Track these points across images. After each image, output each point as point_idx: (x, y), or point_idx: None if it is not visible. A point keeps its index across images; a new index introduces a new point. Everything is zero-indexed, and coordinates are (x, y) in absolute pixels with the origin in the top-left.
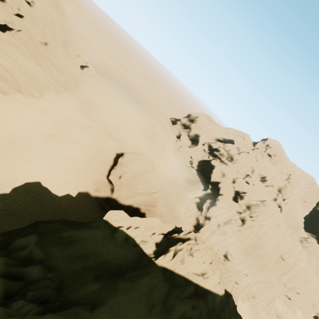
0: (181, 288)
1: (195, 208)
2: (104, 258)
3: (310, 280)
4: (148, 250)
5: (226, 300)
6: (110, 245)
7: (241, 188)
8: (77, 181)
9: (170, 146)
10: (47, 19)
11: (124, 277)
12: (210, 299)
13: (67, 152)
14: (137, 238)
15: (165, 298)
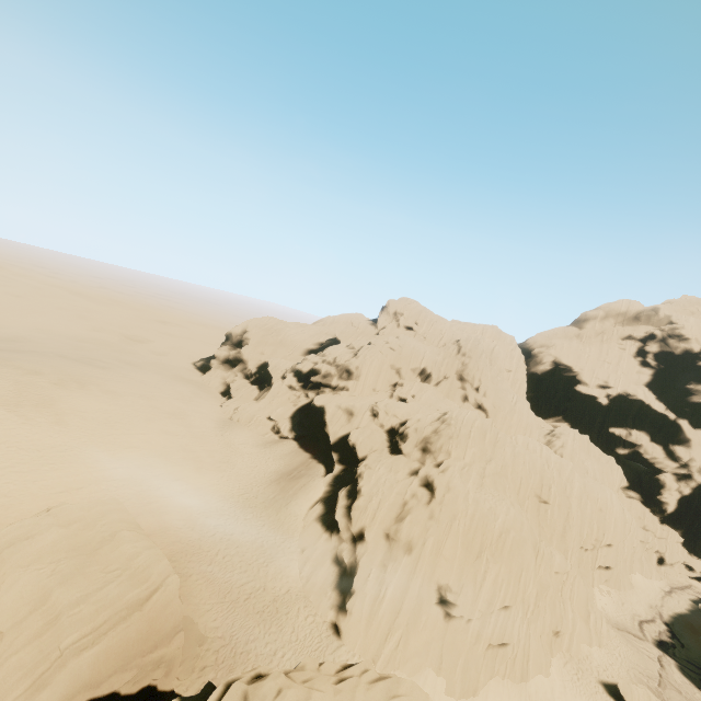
0: None
1: (320, 533)
2: None
3: (607, 503)
4: None
5: None
6: None
7: (394, 418)
8: None
9: (204, 425)
10: None
11: None
12: None
13: None
14: None
15: None
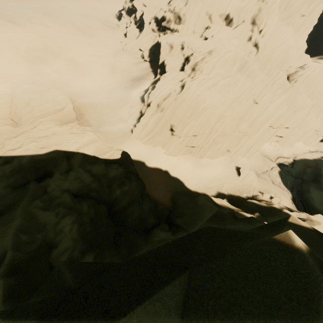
0: None
1: (139, 102)
2: None
3: (300, 109)
4: None
5: (55, 157)
6: None
7: (190, 51)
8: None
9: (107, 52)
10: None
11: None
12: (14, 161)
13: None
14: None
15: None
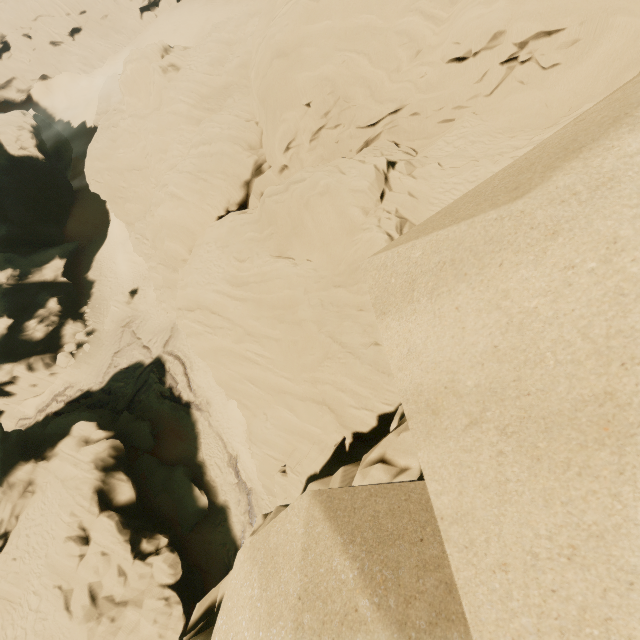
0: None
1: None
2: None
3: (181, 280)
4: None
5: None
6: None
7: None
8: None
9: None
10: None
11: None
12: None
13: None
14: None
15: None
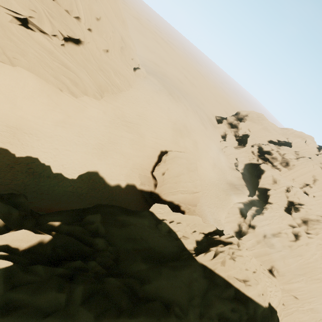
0: (221, 289)
1: (237, 213)
2: (150, 245)
3: None
4: (188, 246)
5: (269, 314)
6: (155, 235)
7: (297, 199)
8: (126, 174)
9: (214, 146)
10: (110, 28)
11: (167, 265)
12: (251, 307)
13: (119, 148)
14: (178, 232)
15: (204, 293)
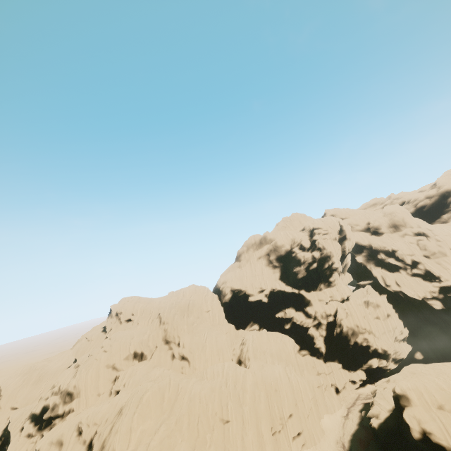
0: None
1: None
2: None
3: (277, 382)
4: None
5: None
6: None
7: (93, 427)
8: None
9: None
10: None
11: None
12: None
13: None
14: None
15: None
